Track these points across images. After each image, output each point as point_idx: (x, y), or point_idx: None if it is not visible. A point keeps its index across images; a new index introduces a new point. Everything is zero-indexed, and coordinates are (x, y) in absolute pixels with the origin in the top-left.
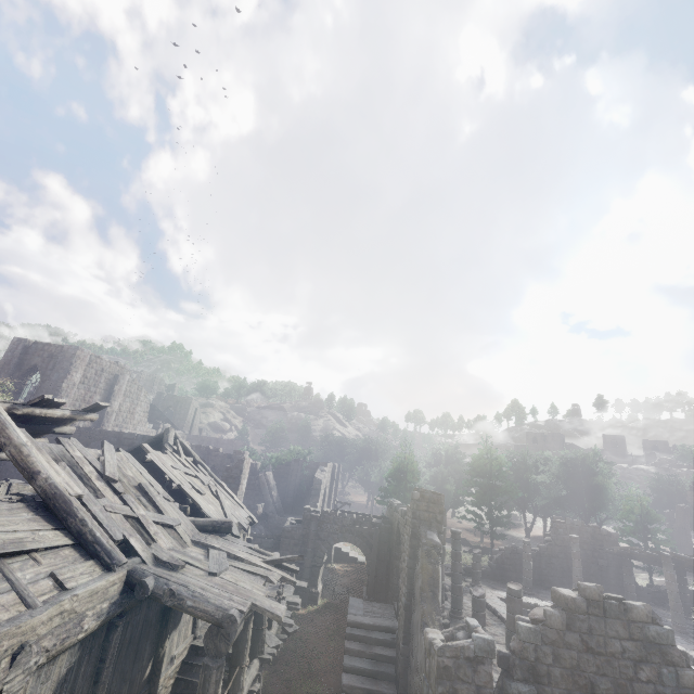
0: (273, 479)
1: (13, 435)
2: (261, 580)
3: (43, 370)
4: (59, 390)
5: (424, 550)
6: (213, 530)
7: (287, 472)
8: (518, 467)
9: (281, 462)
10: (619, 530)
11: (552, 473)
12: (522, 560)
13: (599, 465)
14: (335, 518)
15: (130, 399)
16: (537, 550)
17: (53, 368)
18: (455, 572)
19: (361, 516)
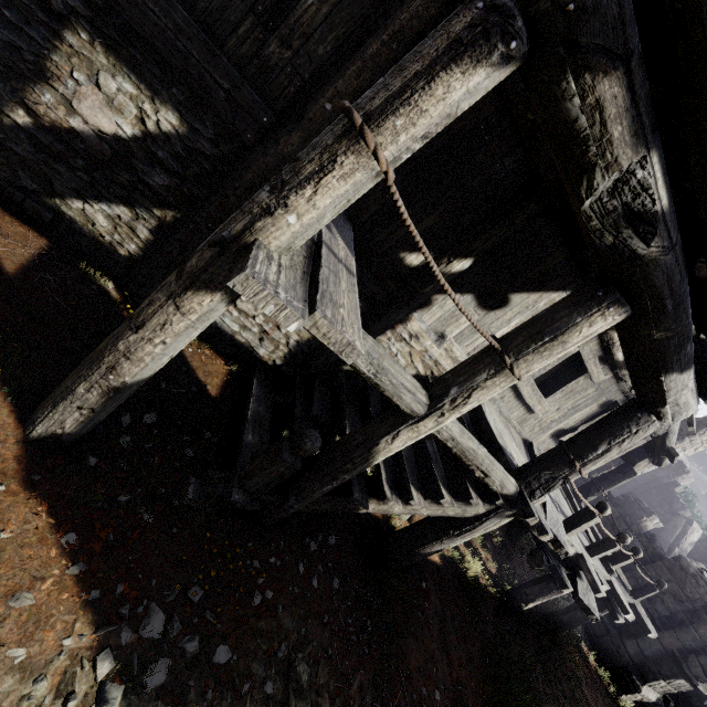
0: (694, 541)
1: None
2: None
3: None
4: None
5: None
6: None
7: None
8: None
9: None
10: None
11: None
12: None
13: None
14: None
15: None
16: None
17: None
18: None
19: None
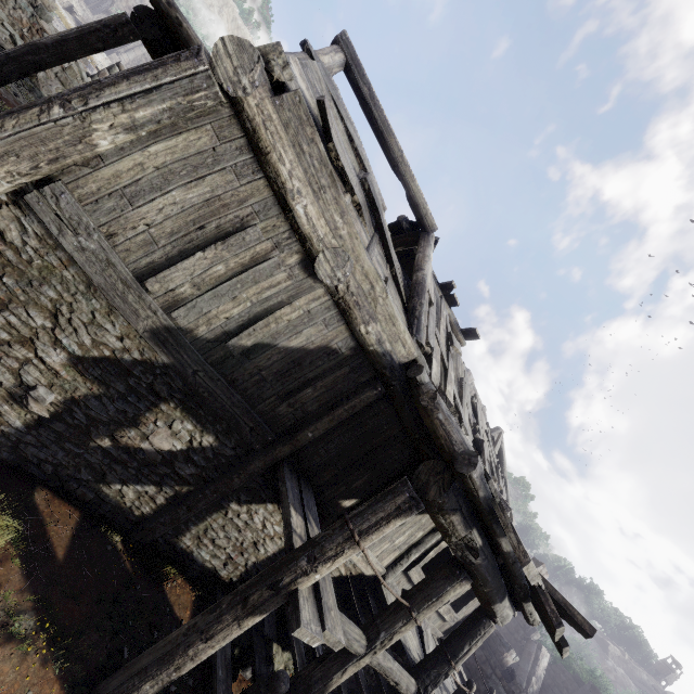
0: (545, 666)
1: (428, 251)
2: None
3: None
4: None
5: None
6: None
7: (570, 688)
8: None
9: (569, 666)
10: None
11: None
12: None
13: None
14: None
15: None
16: None
17: None
18: None
19: None
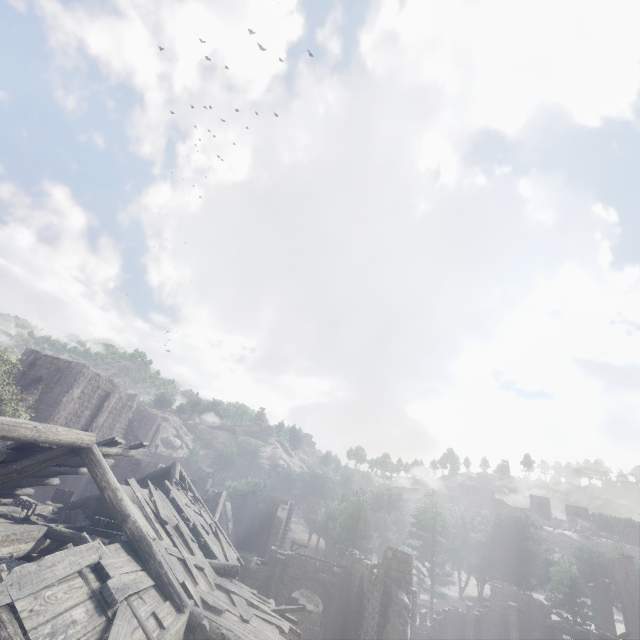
0: (231, 511)
1: (111, 480)
2: (277, 630)
3: (48, 382)
4: (59, 404)
5: (395, 609)
6: (224, 573)
7: (243, 503)
8: (456, 522)
9: (238, 492)
10: (550, 601)
11: (488, 532)
12: (463, 624)
13: (529, 529)
14: (299, 563)
15: (113, 415)
16: (477, 614)
17: (57, 381)
18: (411, 632)
19: (324, 564)
